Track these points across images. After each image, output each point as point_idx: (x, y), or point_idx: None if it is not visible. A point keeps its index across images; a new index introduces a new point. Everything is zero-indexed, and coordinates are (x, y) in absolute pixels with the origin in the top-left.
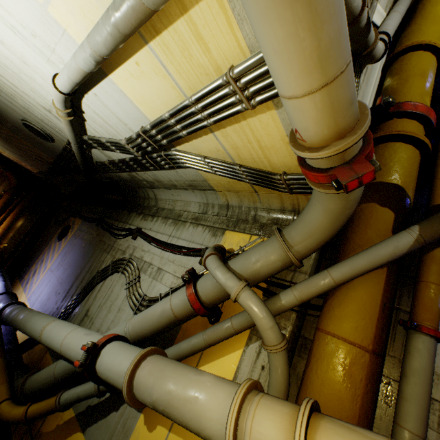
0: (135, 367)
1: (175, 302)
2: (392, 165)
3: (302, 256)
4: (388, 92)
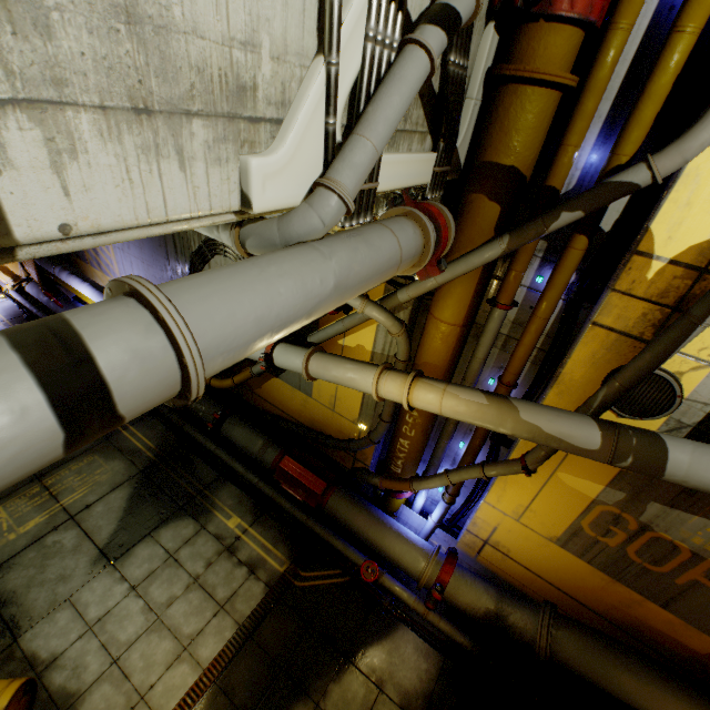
0: (306, 366)
1: None
2: (514, 134)
3: None
4: None
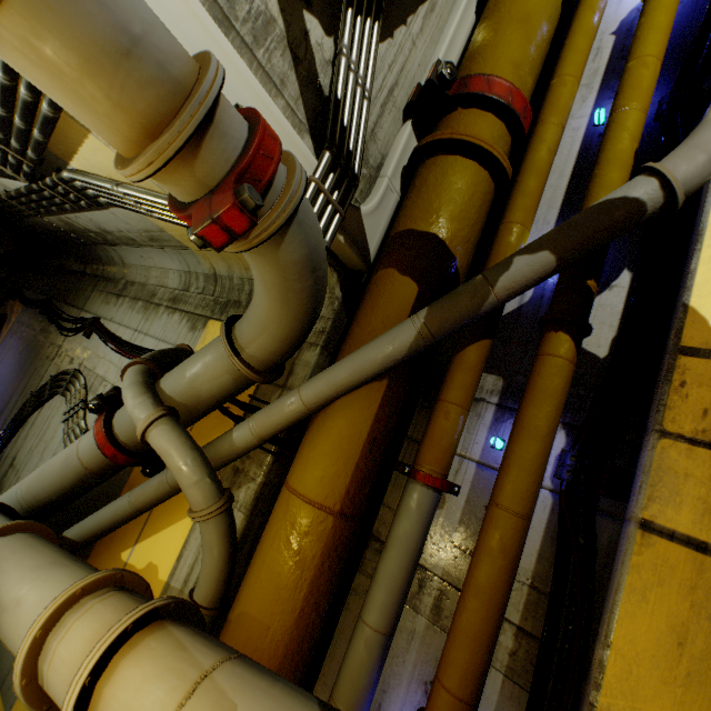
0: None
1: (84, 446)
2: (435, 198)
3: (263, 363)
4: (467, 56)
